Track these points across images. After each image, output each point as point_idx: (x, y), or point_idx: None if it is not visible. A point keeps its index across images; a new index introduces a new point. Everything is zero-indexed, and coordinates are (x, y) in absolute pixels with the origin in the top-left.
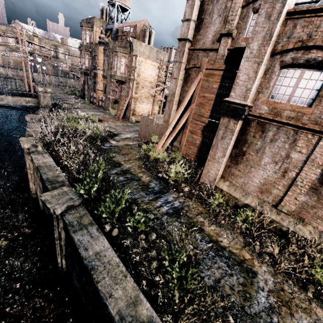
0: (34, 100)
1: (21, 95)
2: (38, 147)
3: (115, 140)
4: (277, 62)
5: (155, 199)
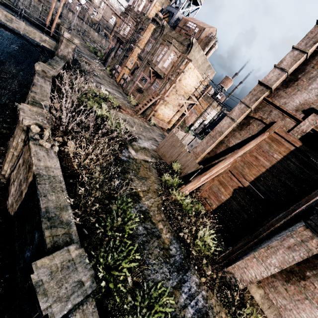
0: (51, 42)
1: (37, 26)
2: (43, 129)
3: (133, 147)
4: None
5: (178, 285)
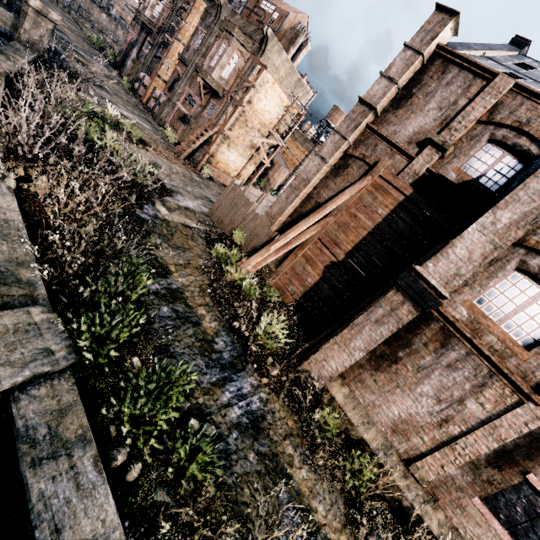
0: (4, 14)
1: None
2: None
3: (165, 203)
4: (516, 259)
5: (221, 382)
